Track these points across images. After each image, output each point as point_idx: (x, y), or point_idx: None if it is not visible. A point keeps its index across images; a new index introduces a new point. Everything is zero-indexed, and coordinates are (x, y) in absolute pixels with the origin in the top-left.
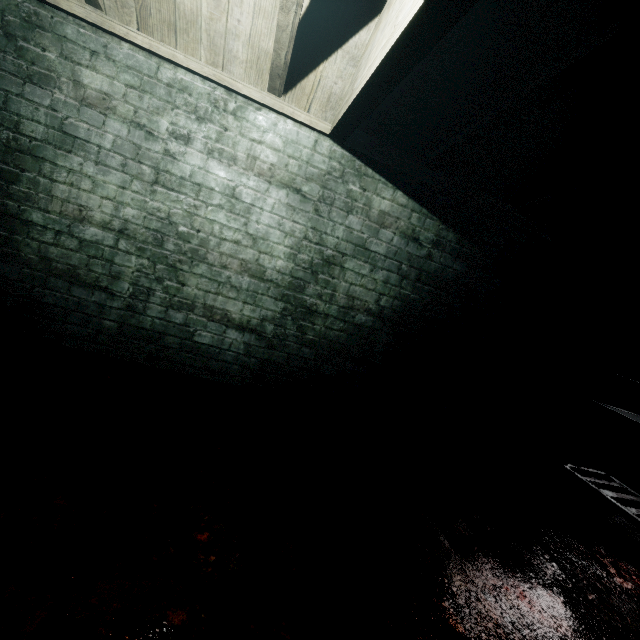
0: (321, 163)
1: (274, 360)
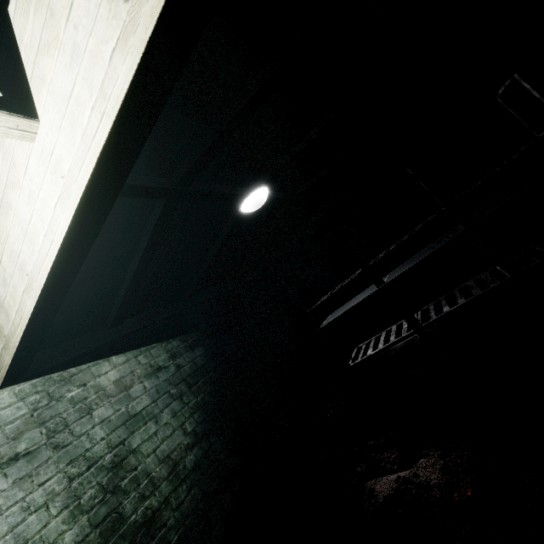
0: (16, 412)
1: None
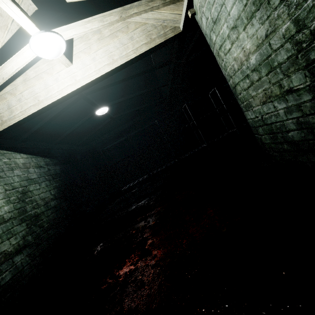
0: None
1: (44, 248)
